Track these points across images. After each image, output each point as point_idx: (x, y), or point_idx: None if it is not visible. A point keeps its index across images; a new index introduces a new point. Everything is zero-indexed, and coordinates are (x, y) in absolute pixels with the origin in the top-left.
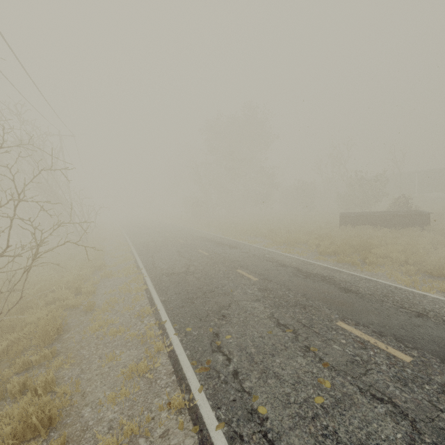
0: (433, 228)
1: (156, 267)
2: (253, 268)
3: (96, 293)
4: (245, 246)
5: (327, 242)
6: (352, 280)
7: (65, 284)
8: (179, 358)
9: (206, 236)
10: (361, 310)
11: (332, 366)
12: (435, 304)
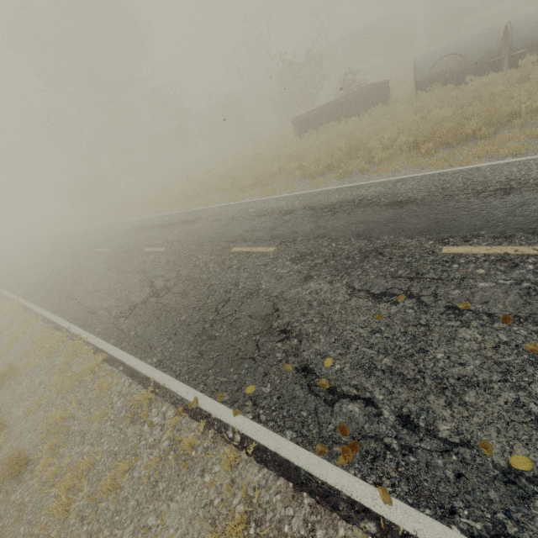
0: (396, 99)
1: (93, 312)
2: (251, 235)
3: (9, 423)
4: (207, 212)
5: (311, 158)
6: (387, 189)
7: None
8: (286, 456)
9: (136, 224)
10: (446, 219)
11: (514, 315)
12: (502, 172)
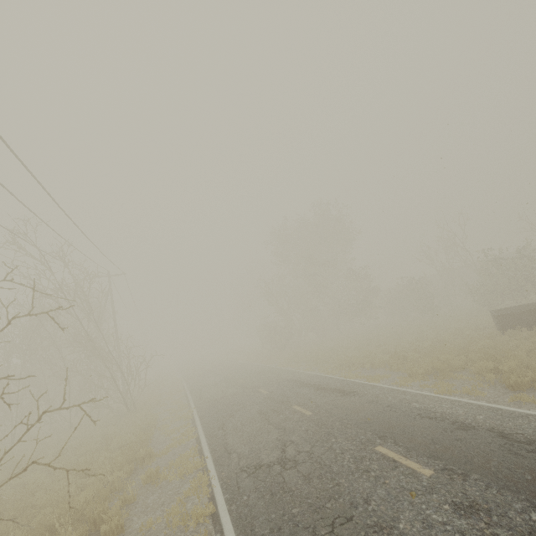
0: None
1: (229, 451)
2: (405, 438)
3: (125, 531)
4: (365, 389)
5: (512, 364)
6: None
7: (79, 510)
8: None
9: (298, 376)
10: None
11: None
12: None
